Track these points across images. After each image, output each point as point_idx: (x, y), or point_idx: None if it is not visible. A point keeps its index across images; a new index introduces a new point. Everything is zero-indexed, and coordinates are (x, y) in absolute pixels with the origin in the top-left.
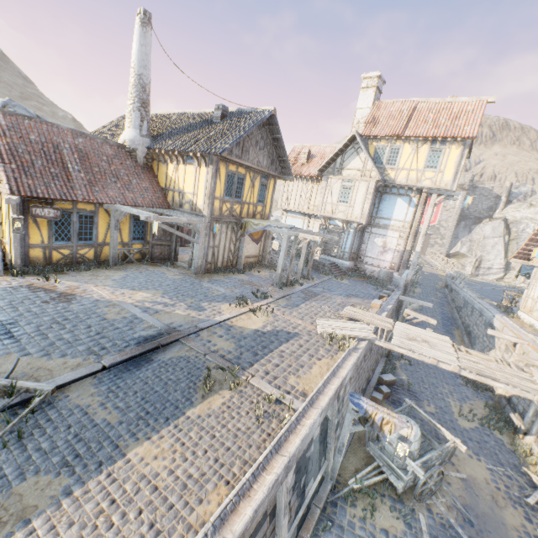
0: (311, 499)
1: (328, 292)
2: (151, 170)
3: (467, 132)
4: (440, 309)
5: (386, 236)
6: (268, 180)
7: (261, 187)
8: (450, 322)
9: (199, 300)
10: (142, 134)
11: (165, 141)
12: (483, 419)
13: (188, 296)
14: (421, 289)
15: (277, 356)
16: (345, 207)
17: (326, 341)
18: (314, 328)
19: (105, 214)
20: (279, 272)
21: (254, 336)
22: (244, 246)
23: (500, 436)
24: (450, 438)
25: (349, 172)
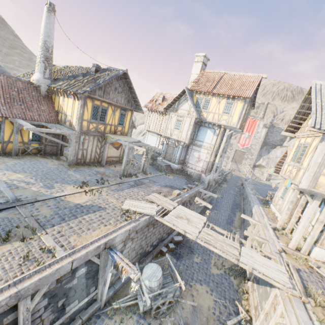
0: (76, 313)
1: (152, 183)
2: (51, 99)
3: (247, 94)
4: (234, 198)
5: (200, 152)
6: (126, 111)
7: (121, 116)
8: (237, 207)
9: (55, 182)
10: (45, 77)
11: (59, 82)
12: (228, 268)
13: (50, 179)
14: (227, 185)
15: (77, 222)
16: (178, 132)
17: (120, 214)
18: (121, 205)
19: (10, 124)
20: (123, 168)
21: (72, 208)
22: (106, 150)
23: (233, 280)
24: (179, 281)
25: (181, 111)
